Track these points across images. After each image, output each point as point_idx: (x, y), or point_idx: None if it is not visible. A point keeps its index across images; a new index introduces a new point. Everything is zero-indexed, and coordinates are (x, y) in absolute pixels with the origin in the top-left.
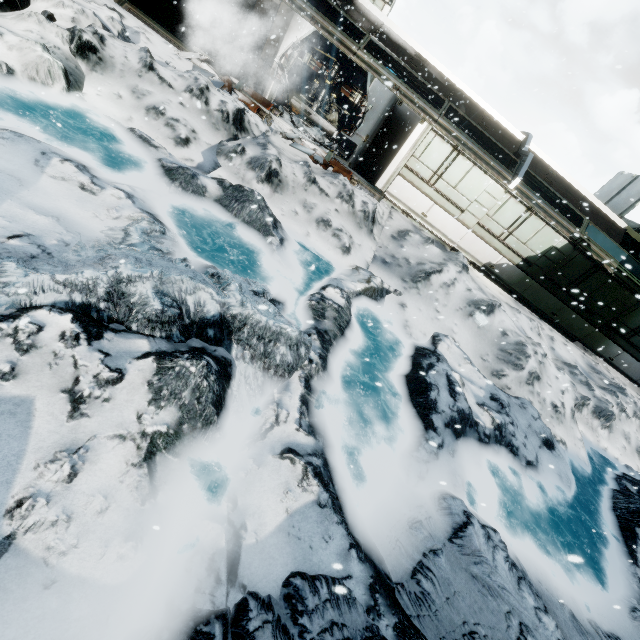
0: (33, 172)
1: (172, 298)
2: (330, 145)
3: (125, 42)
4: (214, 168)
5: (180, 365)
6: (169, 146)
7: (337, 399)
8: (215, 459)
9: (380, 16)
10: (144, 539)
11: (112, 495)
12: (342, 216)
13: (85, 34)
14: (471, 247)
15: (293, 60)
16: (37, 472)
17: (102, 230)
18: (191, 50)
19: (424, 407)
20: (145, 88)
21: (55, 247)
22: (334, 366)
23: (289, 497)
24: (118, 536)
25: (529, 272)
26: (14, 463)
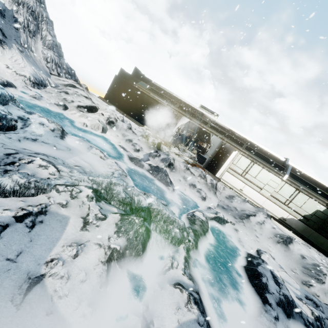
0: (86, 151)
1: (129, 195)
2: (194, 158)
3: (123, 122)
4: (147, 160)
5: (131, 218)
6: (131, 151)
7: (204, 269)
8: (137, 279)
9: (214, 118)
10: (96, 310)
11: (89, 274)
12: (201, 184)
13: (112, 118)
14: (269, 207)
15: (180, 130)
16: (62, 248)
17: (104, 171)
18: (143, 126)
19: (259, 287)
20: (127, 134)
21: (88, 172)
22: (201, 250)
23: (179, 312)
24: (86, 300)
25: (308, 224)
26: (55, 241)
